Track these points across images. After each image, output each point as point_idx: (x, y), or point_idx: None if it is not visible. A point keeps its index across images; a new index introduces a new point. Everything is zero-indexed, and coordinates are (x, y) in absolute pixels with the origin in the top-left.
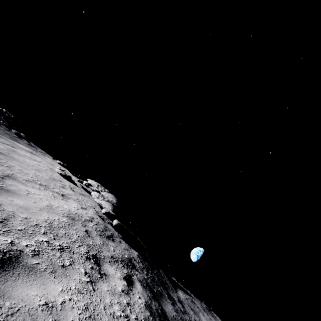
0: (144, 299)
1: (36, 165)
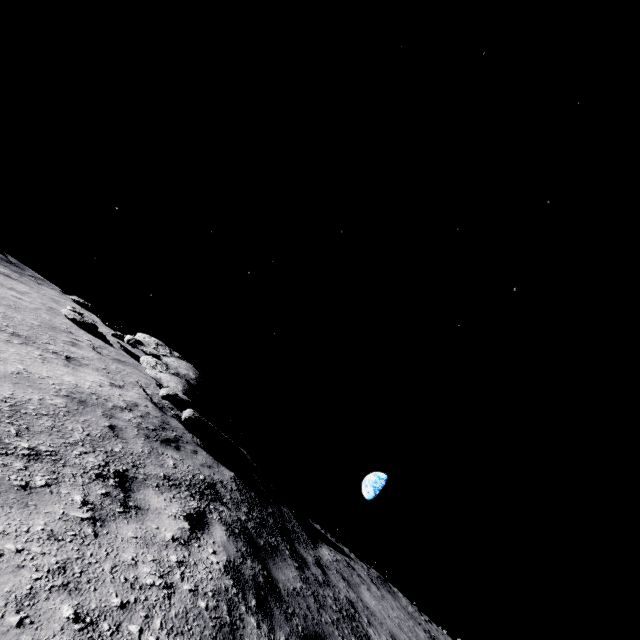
0: (227, 555)
1: (13, 299)
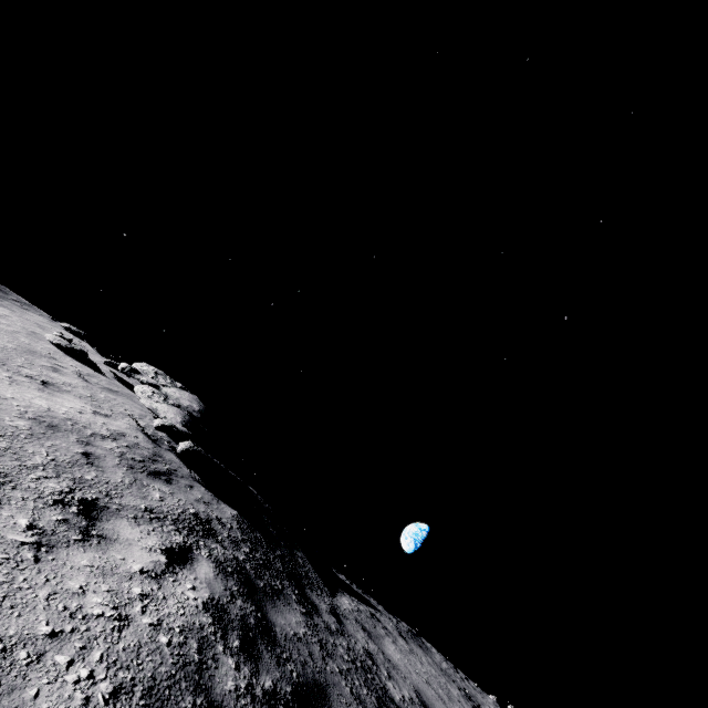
0: (210, 593)
1: None
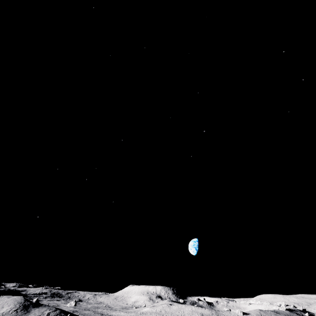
0: (16, 312)
1: None
